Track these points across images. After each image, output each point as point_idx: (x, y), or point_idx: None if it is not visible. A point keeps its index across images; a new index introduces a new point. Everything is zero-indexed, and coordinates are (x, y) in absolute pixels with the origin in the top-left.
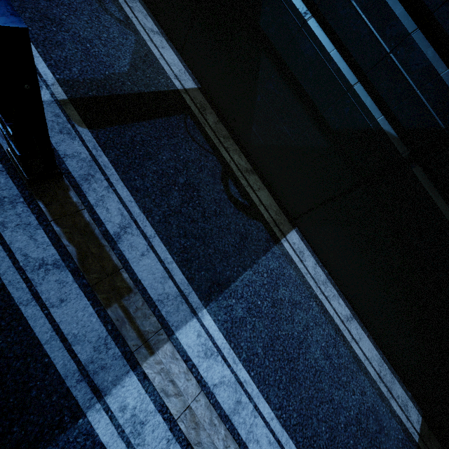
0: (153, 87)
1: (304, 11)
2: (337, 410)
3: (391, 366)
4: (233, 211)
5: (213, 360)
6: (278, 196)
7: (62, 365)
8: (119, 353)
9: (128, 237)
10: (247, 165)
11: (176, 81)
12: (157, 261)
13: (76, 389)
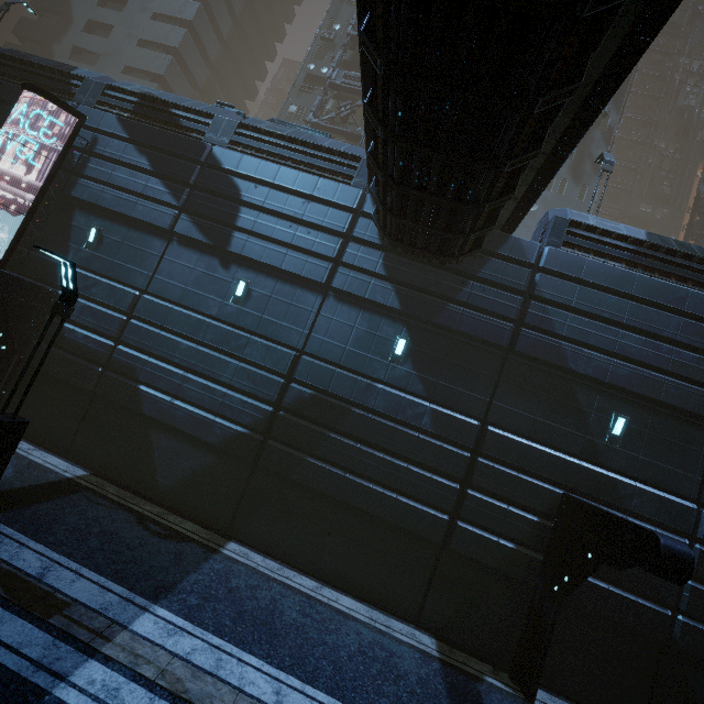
0: (44, 480)
1: (171, 399)
2: (335, 649)
3: (382, 611)
4: (160, 540)
5: (179, 636)
6: (204, 521)
7: (12, 664)
8: (72, 649)
9: (54, 573)
10: (162, 510)
11: (66, 473)
12: (91, 583)
13: (34, 677)
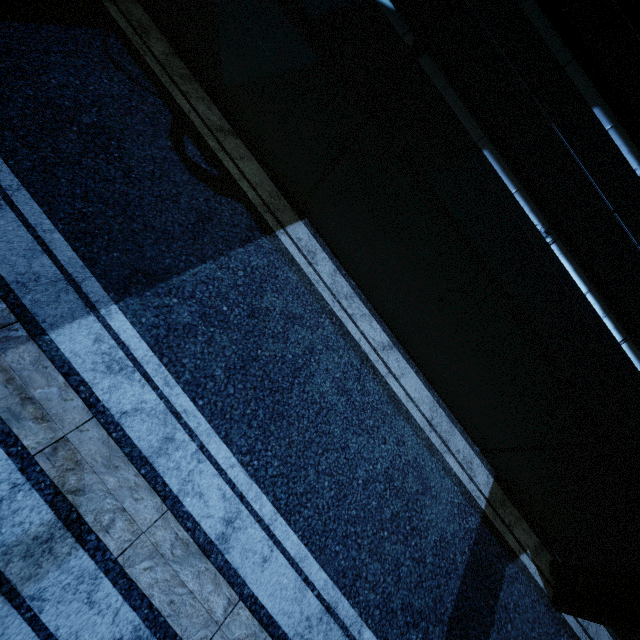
0: None
1: None
2: (354, 462)
3: (450, 413)
4: (189, 179)
5: (124, 378)
6: (275, 171)
7: None
8: None
9: None
10: (222, 122)
11: None
12: (20, 225)
13: None
